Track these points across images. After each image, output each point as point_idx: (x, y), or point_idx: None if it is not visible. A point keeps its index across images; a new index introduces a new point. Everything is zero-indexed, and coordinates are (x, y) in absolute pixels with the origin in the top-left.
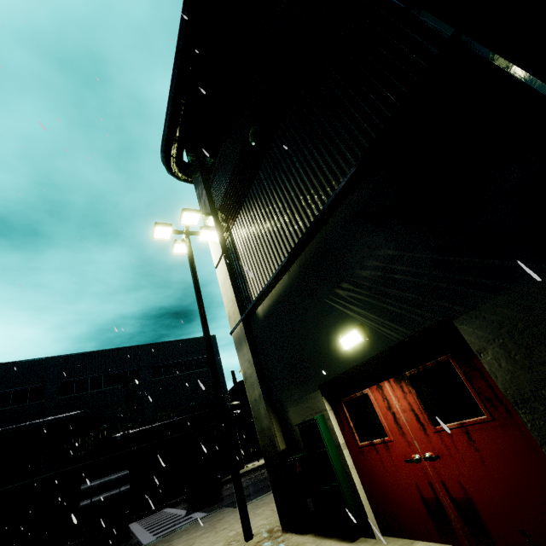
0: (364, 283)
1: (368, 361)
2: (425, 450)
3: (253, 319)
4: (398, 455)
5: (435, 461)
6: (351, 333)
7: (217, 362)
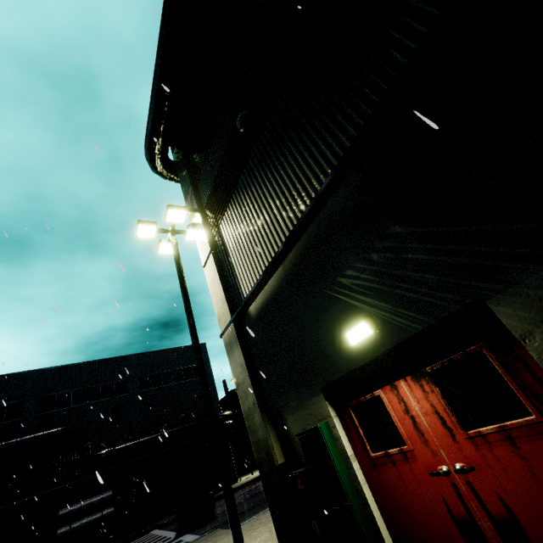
0: (372, 268)
1: (379, 357)
2: (454, 460)
3: (245, 319)
4: (420, 467)
5: (468, 474)
6: (359, 325)
7: (207, 370)
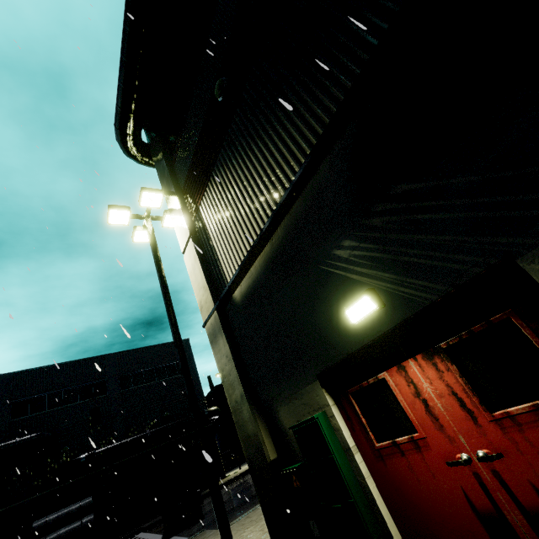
0: (374, 235)
1: (384, 336)
2: (476, 446)
3: (230, 306)
4: (435, 456)
5: (494, 462)
6: (361, 300)
7: (191, 367)
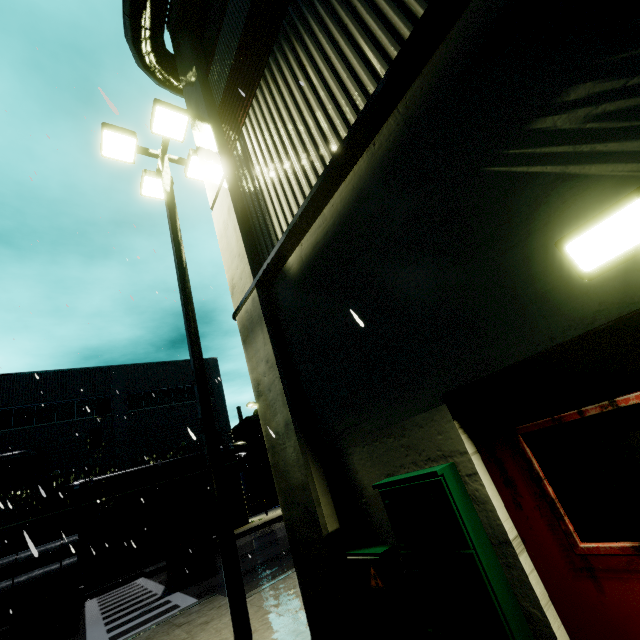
0: None
1: None
2: None
3: (279, 282)
4: None
5: None
6: (632, 206)
7: (218, 391)
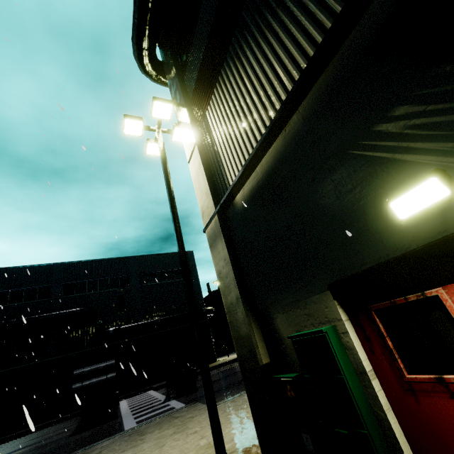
0: None
1: (447, 239)
2: None
3: (230, 211)
4: None
5: None
6: (423, 184)
7: (194, 273)
